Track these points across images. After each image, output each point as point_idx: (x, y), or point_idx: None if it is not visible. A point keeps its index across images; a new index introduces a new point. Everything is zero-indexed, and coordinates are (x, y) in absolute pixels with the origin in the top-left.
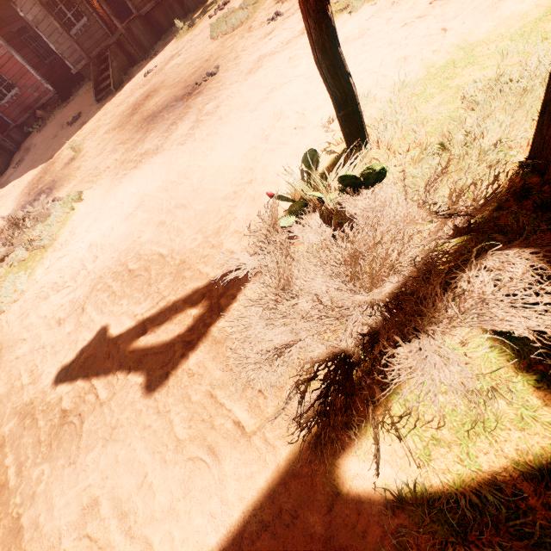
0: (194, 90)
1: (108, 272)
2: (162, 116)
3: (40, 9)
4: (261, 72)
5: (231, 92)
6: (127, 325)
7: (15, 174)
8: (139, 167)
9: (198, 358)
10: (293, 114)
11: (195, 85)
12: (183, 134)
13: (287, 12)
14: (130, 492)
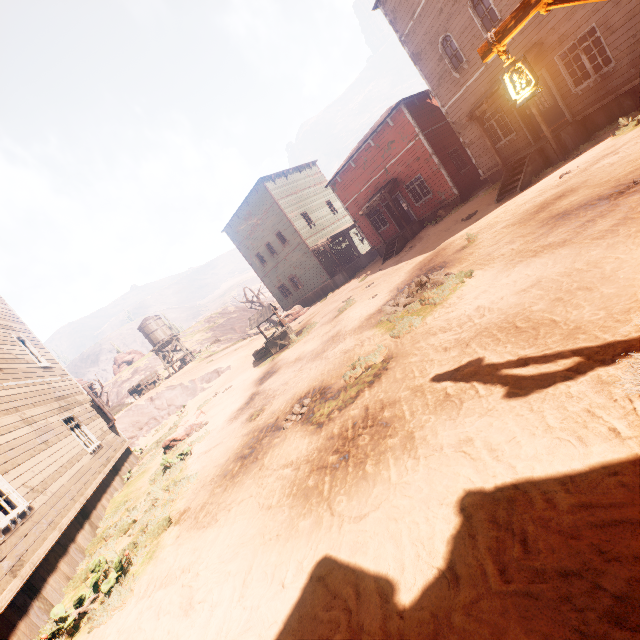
0: (627, 189)
1: (493, 326)
2: (575, 214)
3: (477, 134)
4: None
5: None
6: (509, 359)
7: (407, 255)
8: (539, 256)
9: (579, 388)
10: None
11: (630, 184)
12: (601, 230)
13: None
14: (499, 442)
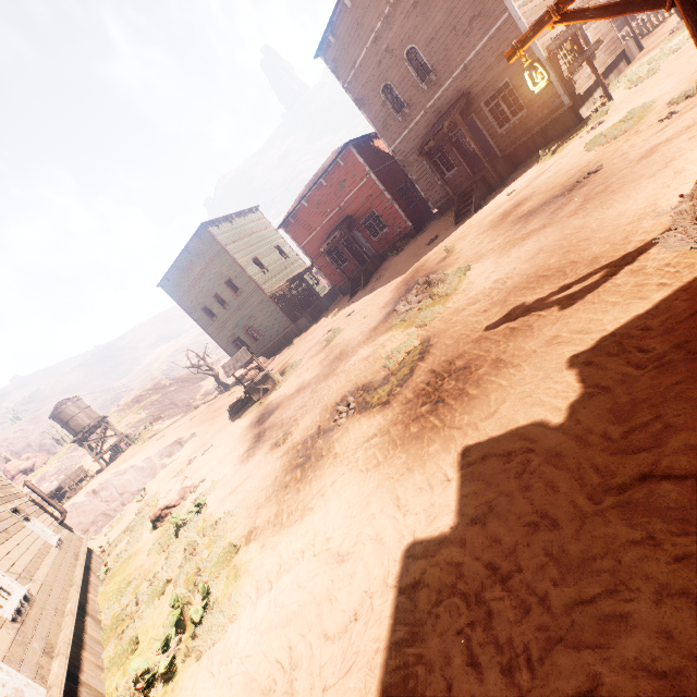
0: (574, 187)
1: (520, 284)
2: (541, 210)
3: (424, 170)
4: (655, 155)
5: (621, 175)
6: (552, 292)
7: (380, 283)
8: (528, 239)
9: (621, 280)
10: (695, 167)
11: (574, 184)
12: (571, 211)
13: (684, 109)
14: (581, 326)
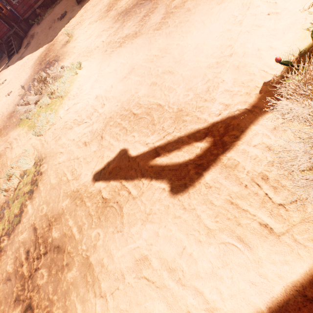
0: None
1: (115, 114)
2: (134, 11)
3: None
4: None
5: None
6: (142, 150)
7: (27, 52)
8: (124, 46)
9: (212, 176)
10: (263, 4)
11: None
12: (157, 23)
13: None
14: (173, 257)
